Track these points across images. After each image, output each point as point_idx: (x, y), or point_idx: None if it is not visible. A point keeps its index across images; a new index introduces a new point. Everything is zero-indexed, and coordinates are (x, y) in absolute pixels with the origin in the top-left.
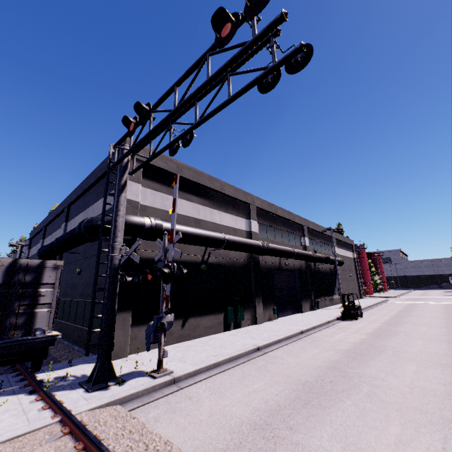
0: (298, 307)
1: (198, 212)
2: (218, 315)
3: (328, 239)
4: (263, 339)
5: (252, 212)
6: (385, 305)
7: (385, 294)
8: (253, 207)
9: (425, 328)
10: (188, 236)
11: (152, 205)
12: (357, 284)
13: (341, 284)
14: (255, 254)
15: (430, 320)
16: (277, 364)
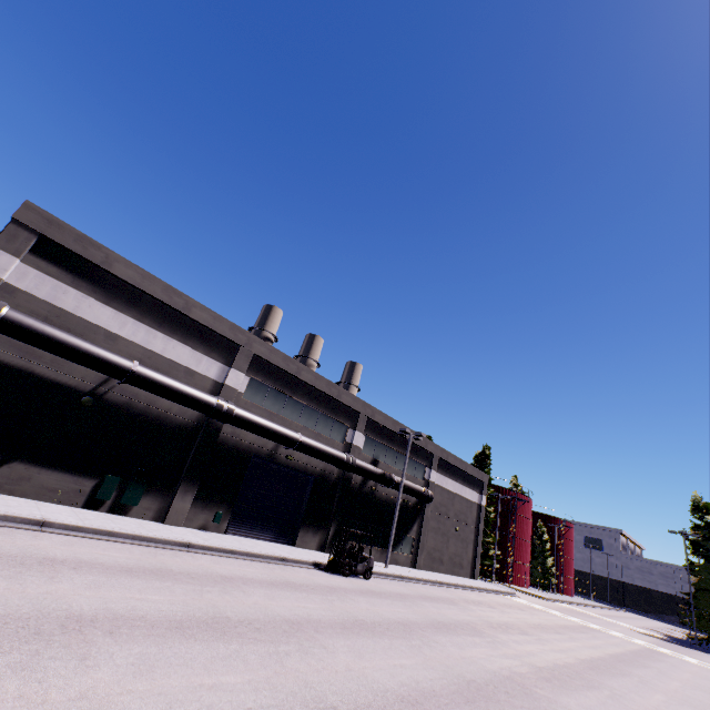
0: (292, 535)
1: (120, 326)
2: (84, 479)
3: (419, 452)
4: (91, 523)
5: (241, 358)
6: (480, 593)
7: (545, 594)
8: (247, 353)
9: (402, 610)
10: (49, 341)
11: (31, 292)
12: (473, 550)
13: (422, 535)
14: (206, 415)
15: (453, 614)
16: (3, 536)
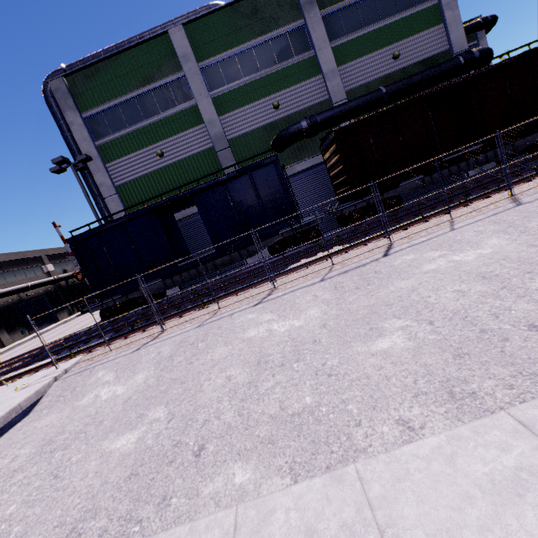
0: (55, 319)
1: None
2: None
3: None
4: None
5: None
6: None
7: None
8: None
9: None
10: None
11: None
12: None
13: None
14: None
15: None
16: None
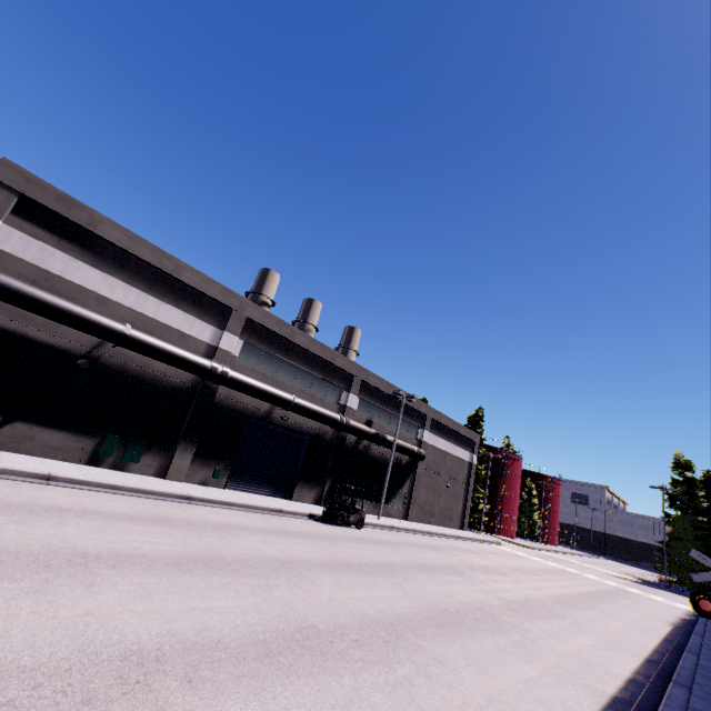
0: (289, 490)
1: (110, 289)
2: (85, 438)
3: (413, 413)
4: (94, 478)
5: (234, 321)
6: (467, 542)
7: (530, 544)
8: (240, 317)
9: (389, 554)
10: (40, 304)
11: (17, 254)
12: (463, 505)
13: (414, 491)
14: (201, 378)
15: (438, 558)
16: (11, 488)
